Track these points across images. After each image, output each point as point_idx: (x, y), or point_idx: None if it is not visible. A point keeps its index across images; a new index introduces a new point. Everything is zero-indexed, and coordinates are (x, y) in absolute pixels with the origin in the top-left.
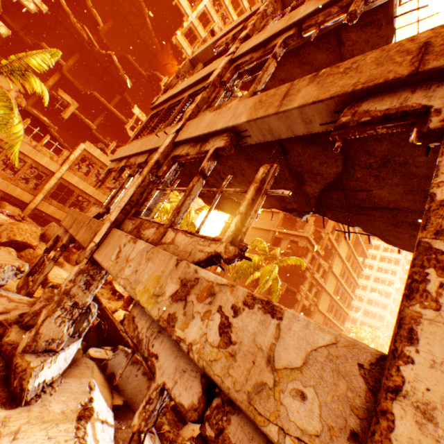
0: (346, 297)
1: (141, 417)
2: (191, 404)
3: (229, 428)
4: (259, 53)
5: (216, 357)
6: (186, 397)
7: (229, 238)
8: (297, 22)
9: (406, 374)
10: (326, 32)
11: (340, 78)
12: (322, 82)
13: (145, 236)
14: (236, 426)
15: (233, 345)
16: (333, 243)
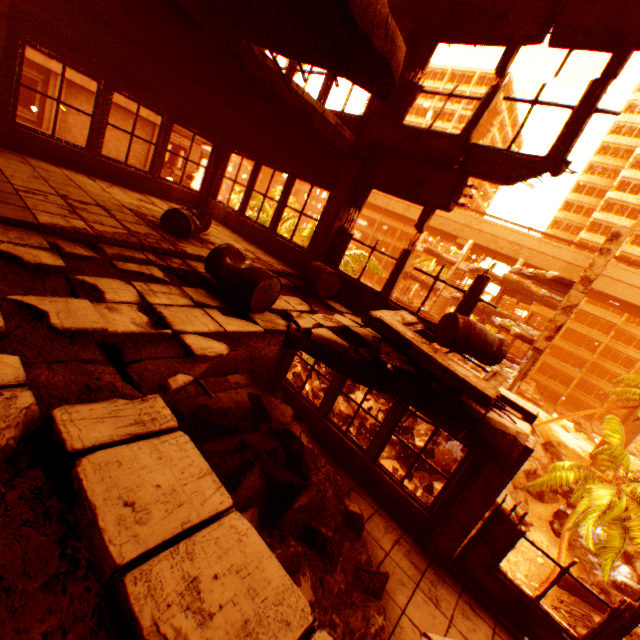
0: None
1: None
2: None
3: None
4: None
5: None
6: None
7: None
8: None
9: None
10: None
11: None
12: None
13: None
14: None
15: None
16: None
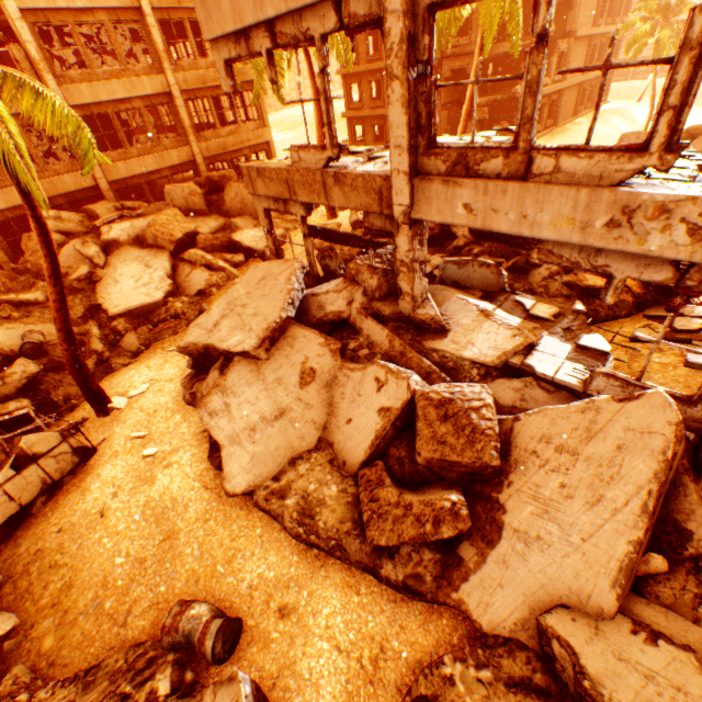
0: None
1: (613, 298)
2: (665, 278)
3: None
4: None
5: (690, 251)
6: (658, 277)
7: (662, 147)
8: None
9: None
10: None
11: None
12: None
13: (487, 173)
14: None
15: None
16: None
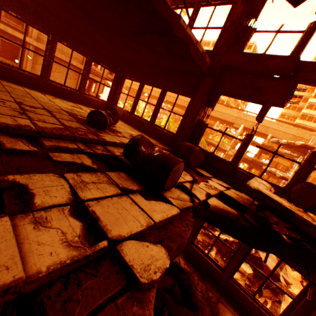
0: None
1: None
2: None
3: None
4: None
5: None
6: None
7: None
8: None
9: None
10: None
11: None
12: None
13: None
14: None
15: None
16: None
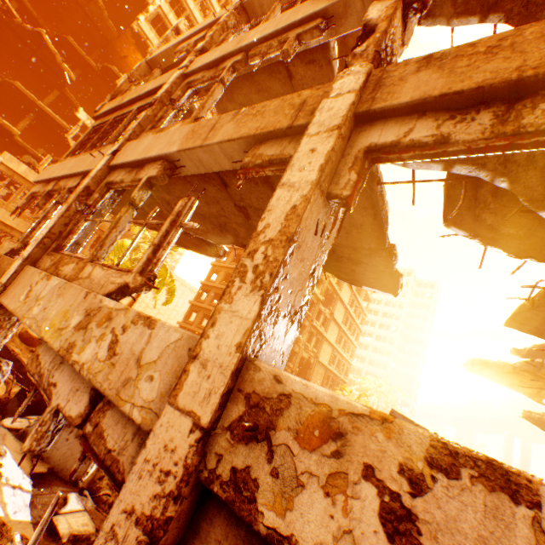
0: (350, 346)
1: (33, 438)
2: (79, 413)
3: (104, 420)
4: (211, 72)
5: (102, 369)
6: (76, 410)
7: (140, 268)
8: (245, 47)
9: (204, 345)
10: (276, 63)
11: (251, 120)
12: (239, 121)
13: (63, 272)
14: (110, 417)
15: (116, 357)
16: (334, 287)
